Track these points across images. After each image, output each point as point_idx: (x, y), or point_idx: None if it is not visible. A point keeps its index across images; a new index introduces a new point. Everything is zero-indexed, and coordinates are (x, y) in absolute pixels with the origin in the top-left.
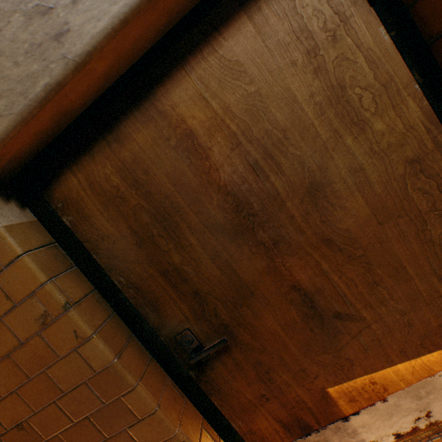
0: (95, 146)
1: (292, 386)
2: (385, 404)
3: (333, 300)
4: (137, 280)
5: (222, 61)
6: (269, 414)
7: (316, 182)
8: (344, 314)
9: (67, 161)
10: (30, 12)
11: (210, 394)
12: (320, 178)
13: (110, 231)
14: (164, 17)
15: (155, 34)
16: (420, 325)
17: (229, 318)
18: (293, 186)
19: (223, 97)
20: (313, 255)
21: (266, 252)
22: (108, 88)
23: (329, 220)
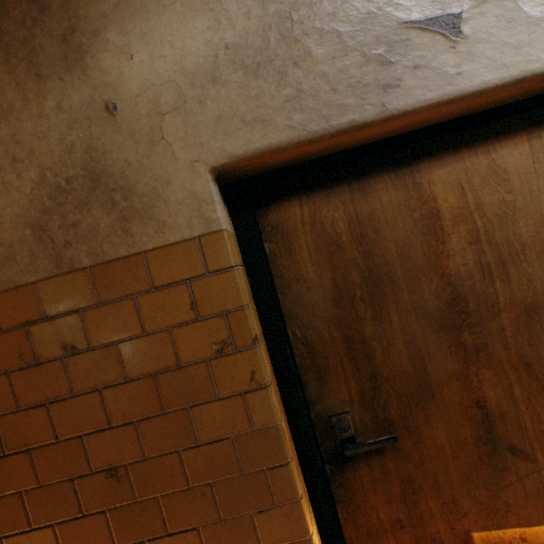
0: (336, 186)
1: (435, 518)
2: None
3: (513, 430)
4: (315, 338)
5: (491, 163)
6: None
7: (536, 304)
8: (519, 449)
9: (299, 189)
10: (371, 56)
11: (338, 500)
12: (540, 301)
13: (310, 275)
14: (467, 109)
15: (448, 117)
16: None
17: (398, 414)
18: (513, 300)
19: (479, 194)
20: (509, 375)
21: (464, 356)
22: (375, 141)
23: (535, 345)
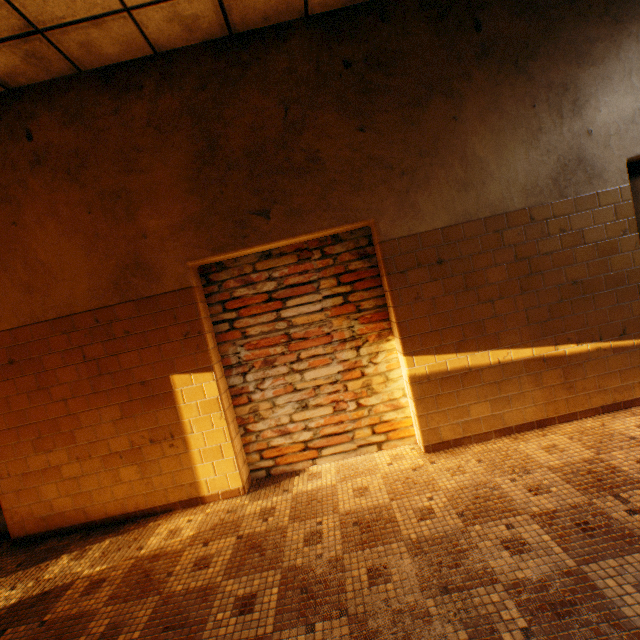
0: None
1: None
2: None
3: None
4: None
5: None
6: None
7: None
8: None
9: None
10: None
11: None
12: None
13: None
14: None
15: None
16: None
17: None
18: None
19: None
20: None
21: None
22: None
23: None
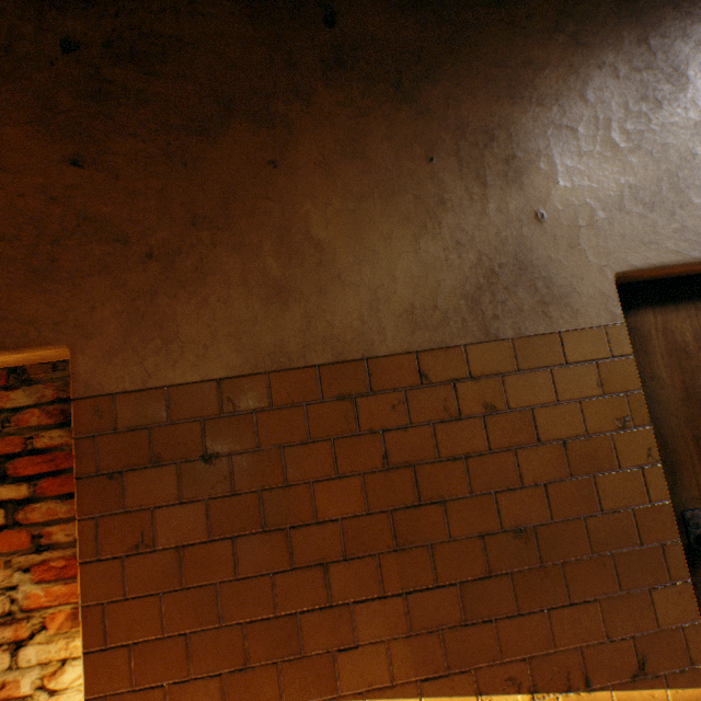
0: (682, 303)
1: None
2: None
3: None
4: (667, 433)
5: None
6: None
7: None
8: None
9: (652, 301)
10: None
11: None
12: None
13: (662, 375)
14: None
15: None
16: None
17: None
18: None
19: None
20: None
21: None
22: None
23: None
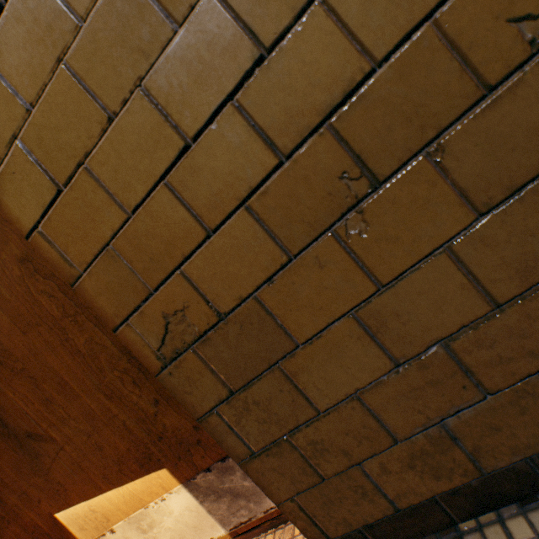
0: None
1: (24, 509)
2: (115, 535)
3: (20, 418)
4: None
5: None
6: (18, 537)
7: None
8: (37, 434)
9: None
10: None
11: None
12: None
13: None
14: None
15: None
16: (111, 448)
17: None
18: None
19: None
20: None
21: None
22: None
23: None
